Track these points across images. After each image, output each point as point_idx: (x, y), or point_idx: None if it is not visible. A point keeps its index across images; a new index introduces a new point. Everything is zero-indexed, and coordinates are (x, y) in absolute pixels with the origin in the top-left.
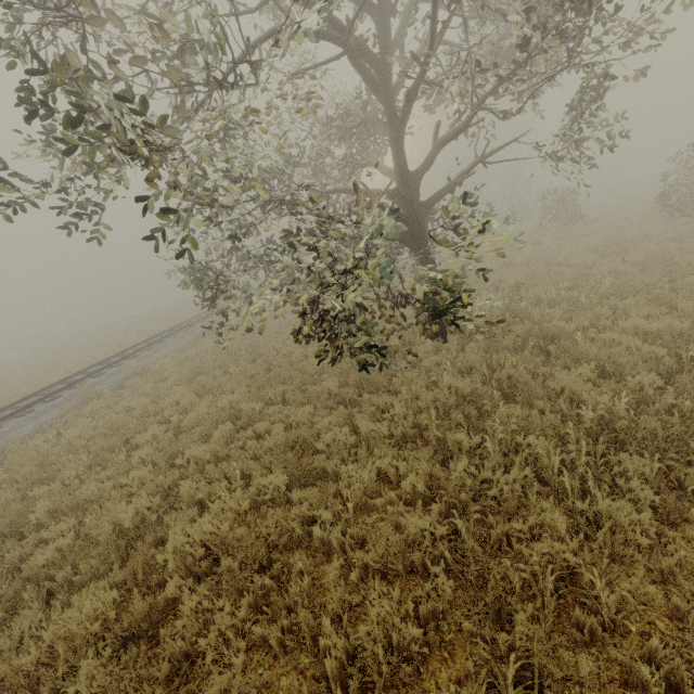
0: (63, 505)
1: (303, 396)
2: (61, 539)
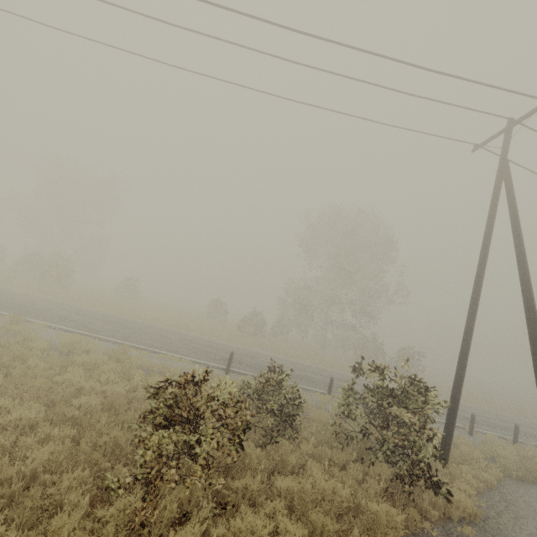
0: None
1: None
2: None
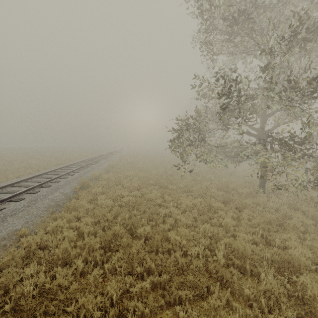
0: (189, 237)
1: (233, 205)
2: (219, 253)
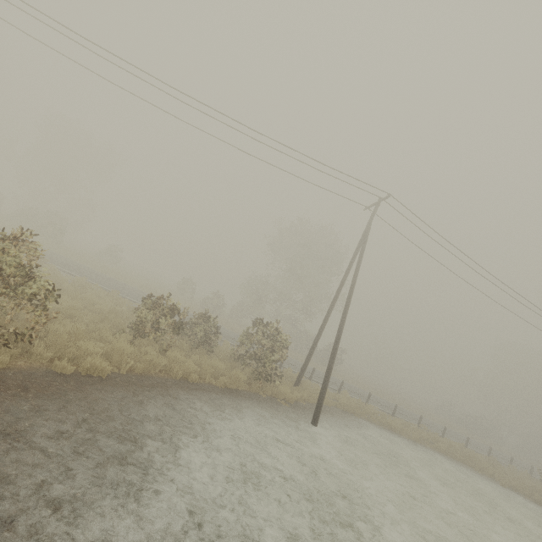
0: None
1: None
2: None
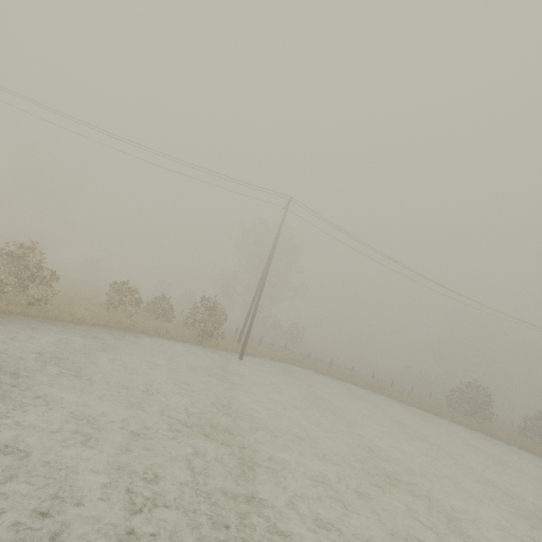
0: None
1: None
2: None
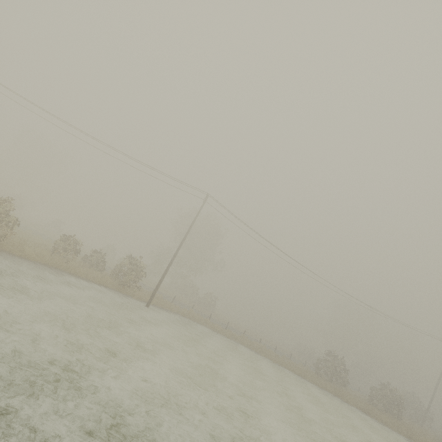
0: None
1: None
2: None
